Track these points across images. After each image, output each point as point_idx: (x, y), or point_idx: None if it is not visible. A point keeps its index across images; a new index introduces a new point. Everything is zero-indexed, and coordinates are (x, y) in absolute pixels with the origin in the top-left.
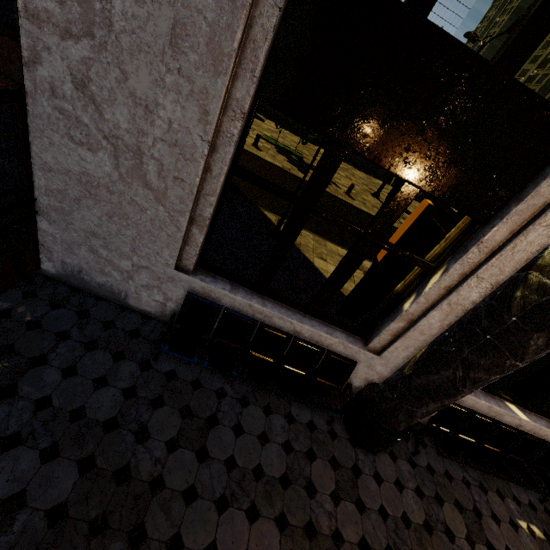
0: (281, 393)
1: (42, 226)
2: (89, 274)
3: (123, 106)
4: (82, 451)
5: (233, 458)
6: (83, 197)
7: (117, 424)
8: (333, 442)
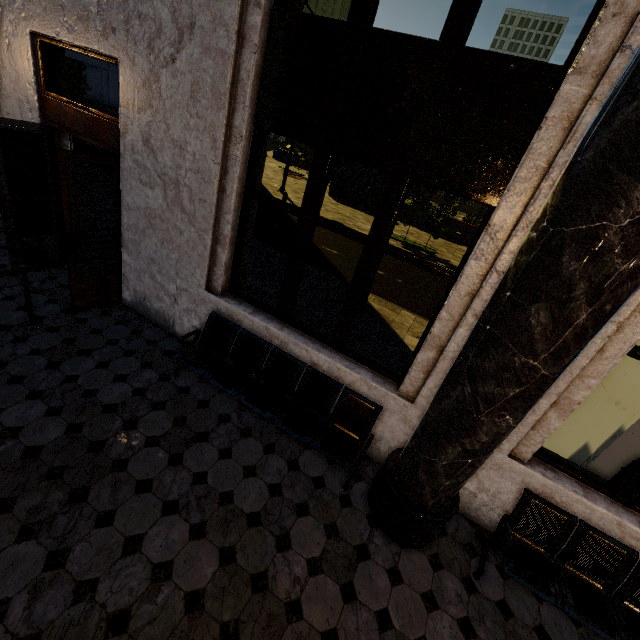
0: (279, 422)
1: (124, 258)
2: (150, 301)
3: (168, 150)
4: (77, 418)
5: (205, 474)
6: (147, 228)
7: (115, 409)
8: (342, 509)
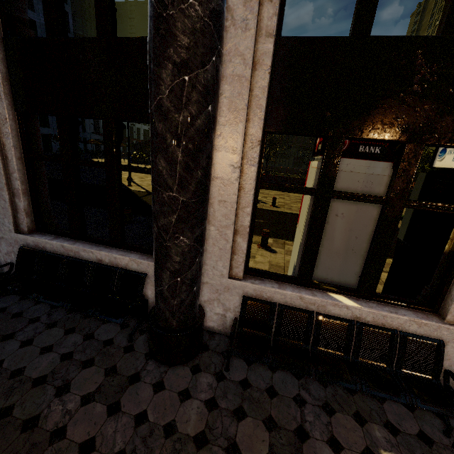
0: (69, 306)
1: None
2: None
3: None
4: None
5: (2, 361)
6: None
7: None
8: (124, 354)
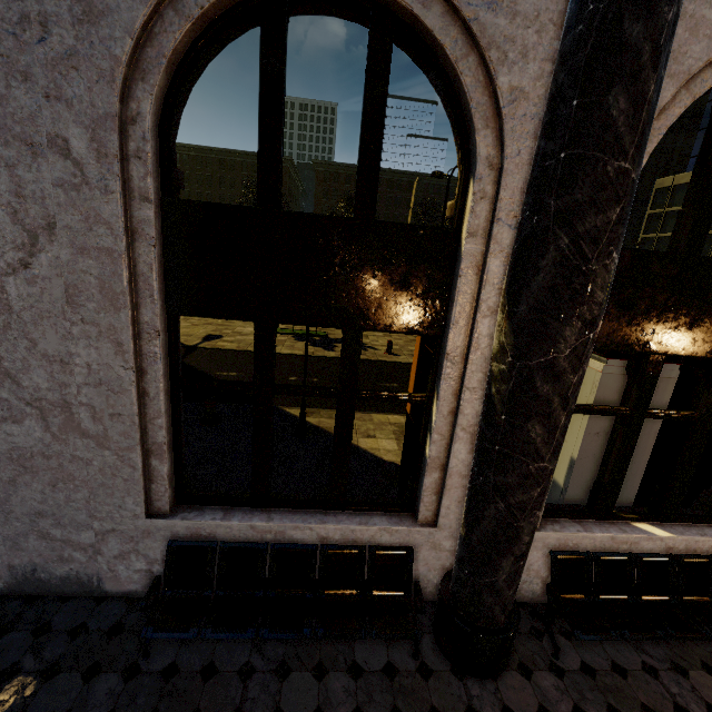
0: (323, 633)
1: None
2: (46, 569)
3: (39, 369)
4: None
5: None
6: (19, 475)
7: None
8: (428, 683)
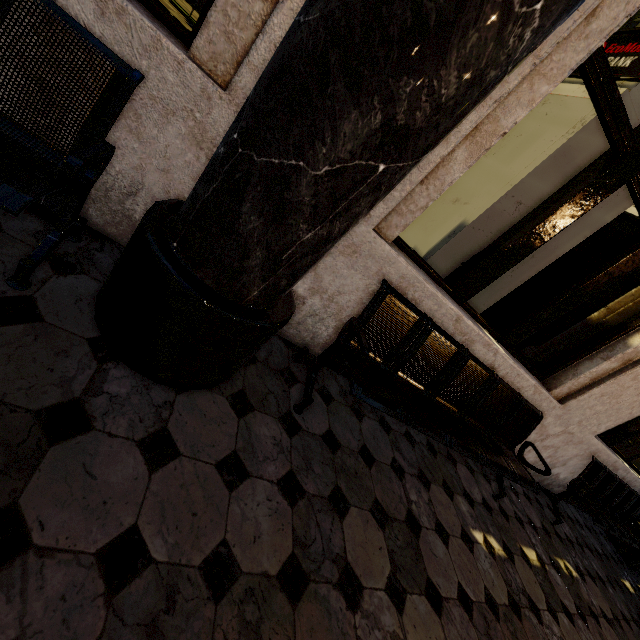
0: None
1: None
2: None
3: None
4: None
5: None
6: None
7: None
8: (1, 328)
